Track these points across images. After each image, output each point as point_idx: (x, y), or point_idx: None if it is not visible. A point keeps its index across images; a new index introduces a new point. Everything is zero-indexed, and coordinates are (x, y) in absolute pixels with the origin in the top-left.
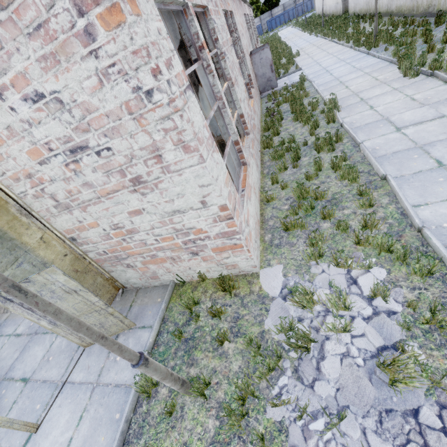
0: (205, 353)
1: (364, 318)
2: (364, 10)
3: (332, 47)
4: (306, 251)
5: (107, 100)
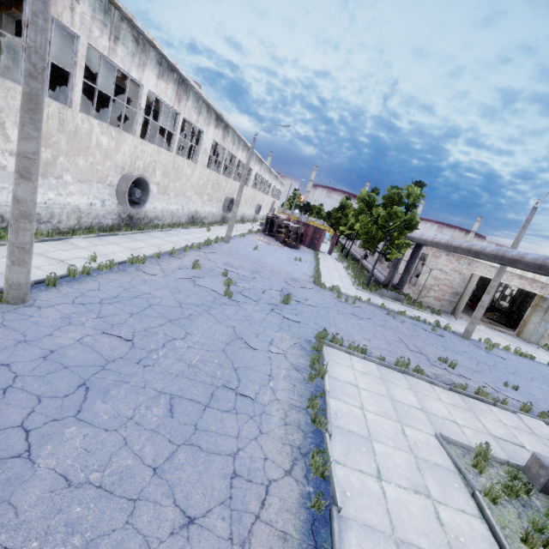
0: None
1: None
2: None
3: None
4: None
5: None
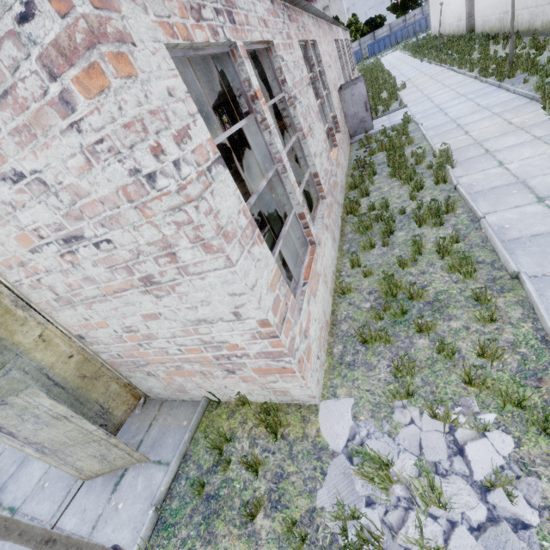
0: (229, 526)
1: (471, 527)
2: (496, 28)
3: (450, 77)
4: (388, 386)
5: (100, 184)
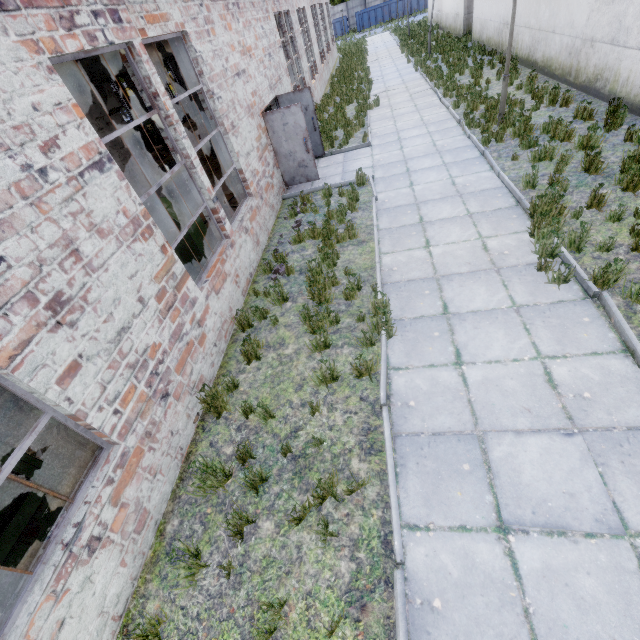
0: None
1: None
2: (494, 41)
3: (432, 106)
4: None
5: None
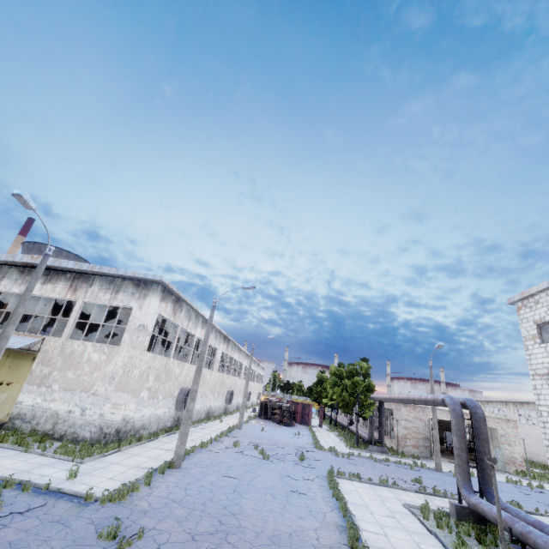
0: (528, 478)
1: None
2: None
3: None
4: (536, 473)
5: (511, 433)
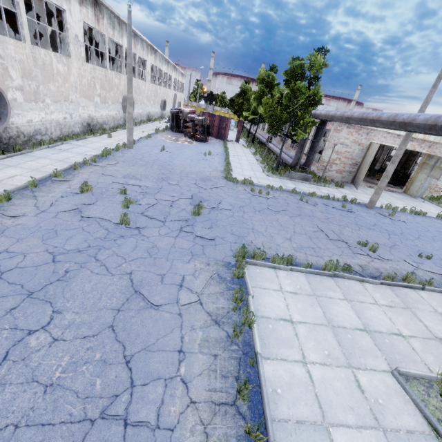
0: (440, 204)
1: None
2: None
3: None
4: None
5: None
